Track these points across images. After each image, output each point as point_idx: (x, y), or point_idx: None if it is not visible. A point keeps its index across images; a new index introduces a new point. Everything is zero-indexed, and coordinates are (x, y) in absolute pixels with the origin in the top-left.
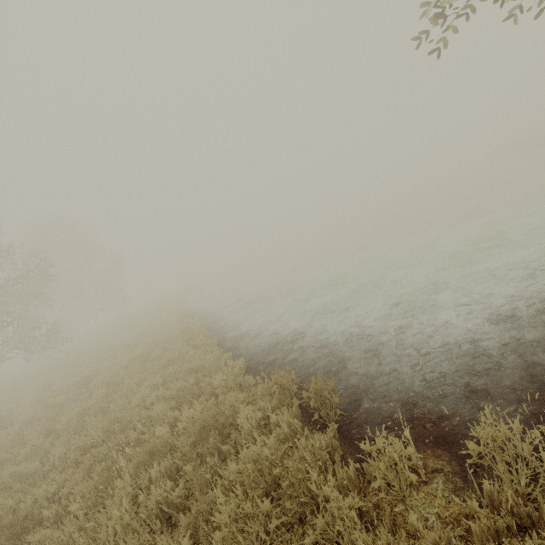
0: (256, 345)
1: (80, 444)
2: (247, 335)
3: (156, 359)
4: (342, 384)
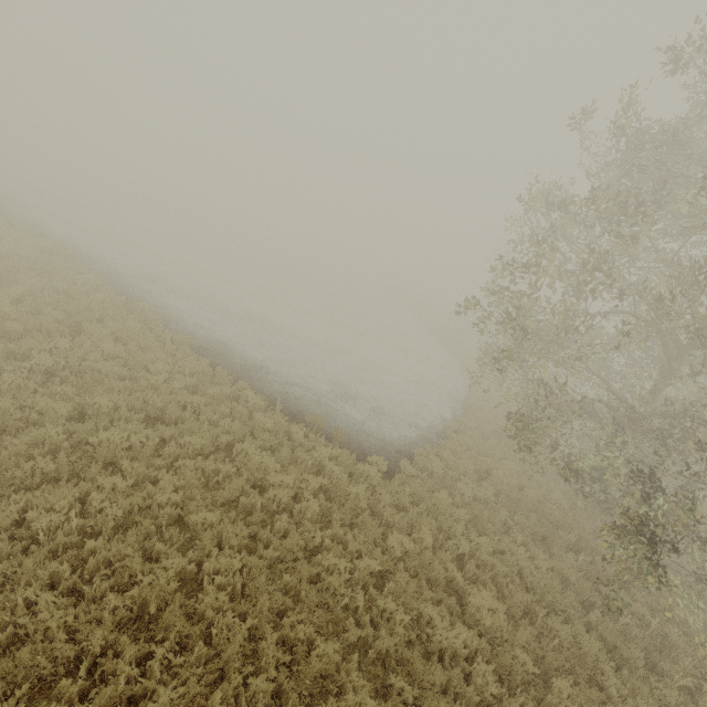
0: (240, 371)
1: (120, 401)
2: (217, 352)
3: (116, 329)
4: (330, 430)
